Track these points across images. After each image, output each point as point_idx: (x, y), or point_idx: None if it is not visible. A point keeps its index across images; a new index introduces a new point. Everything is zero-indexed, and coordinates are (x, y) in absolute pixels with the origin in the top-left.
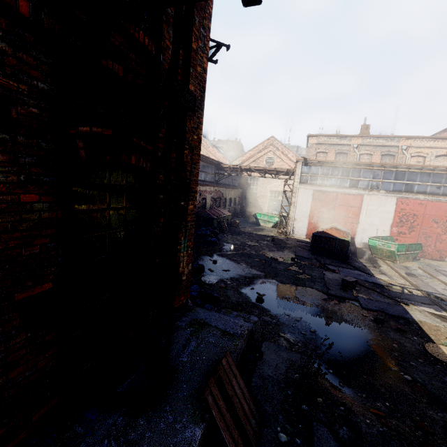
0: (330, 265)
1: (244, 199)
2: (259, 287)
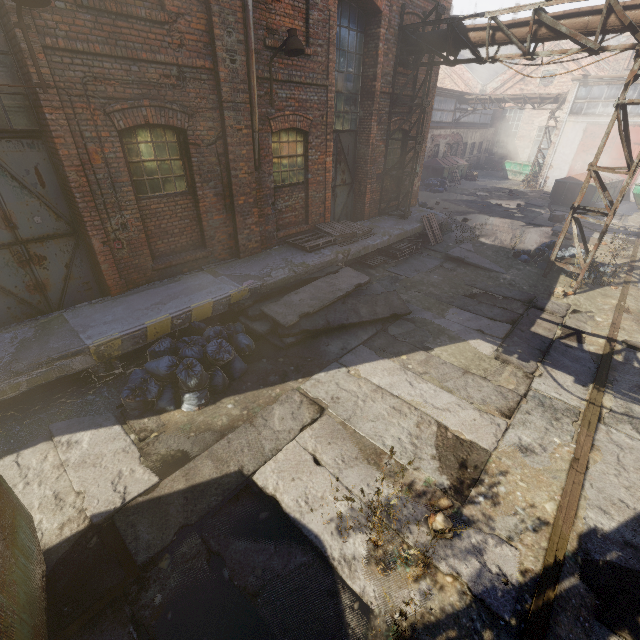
0: (560, 211)
1: (495, 143)
2: (469, 217)
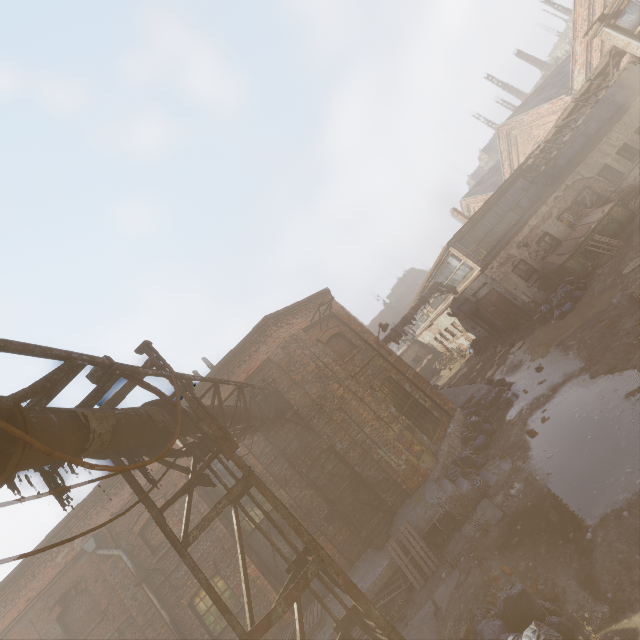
0: None
1: None
2: (554, 403)
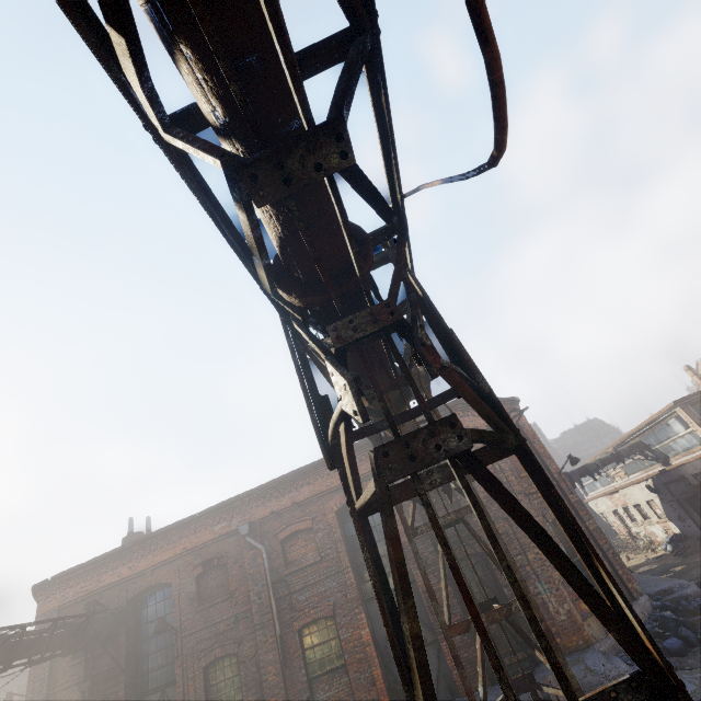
0: None
1: None
2: None
